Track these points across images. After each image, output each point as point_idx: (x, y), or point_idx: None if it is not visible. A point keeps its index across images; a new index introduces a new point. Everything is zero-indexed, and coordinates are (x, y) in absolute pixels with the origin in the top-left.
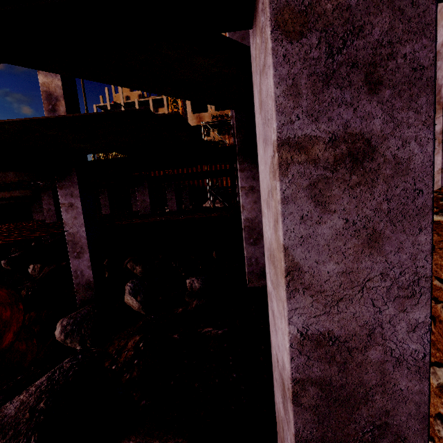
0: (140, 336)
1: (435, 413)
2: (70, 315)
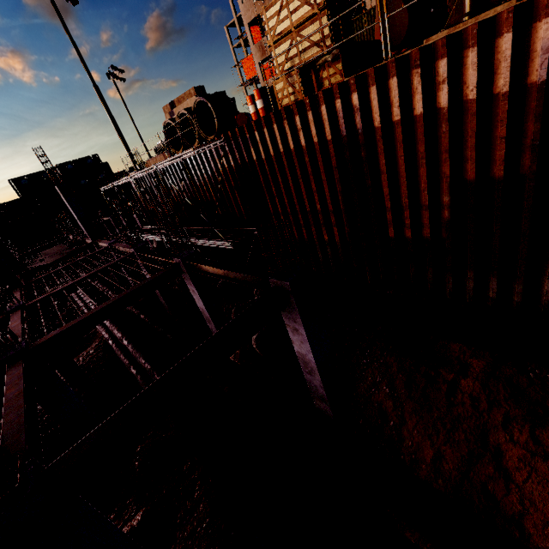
0: None
1: None
2: None
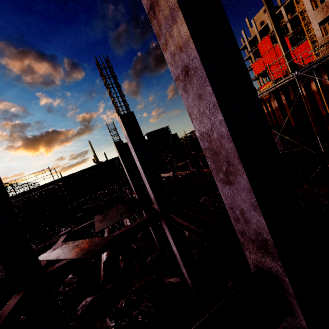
0: (134, 288)
1: None
2: (151, 255)
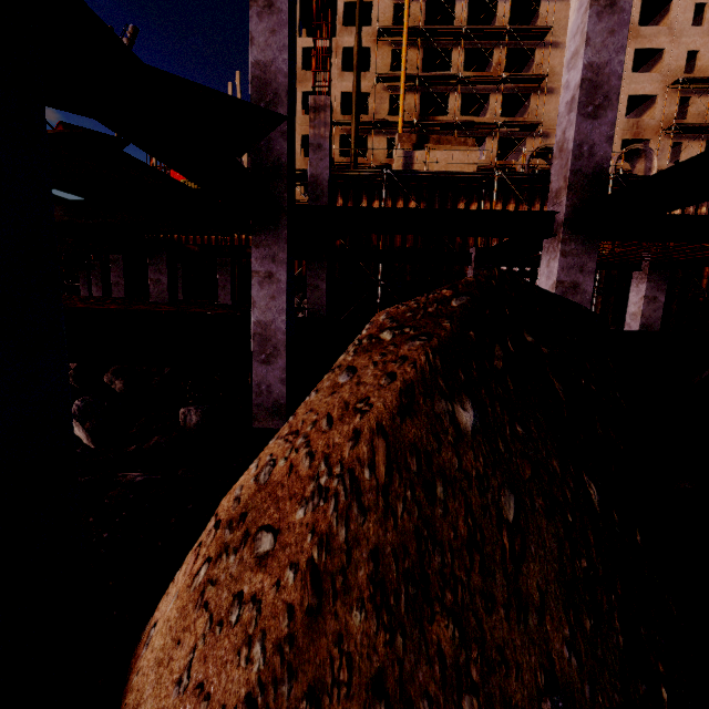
0: None
1: (239, 591)
2: None
